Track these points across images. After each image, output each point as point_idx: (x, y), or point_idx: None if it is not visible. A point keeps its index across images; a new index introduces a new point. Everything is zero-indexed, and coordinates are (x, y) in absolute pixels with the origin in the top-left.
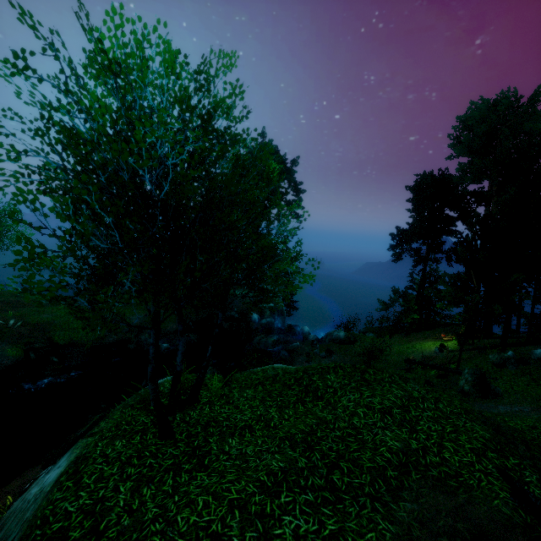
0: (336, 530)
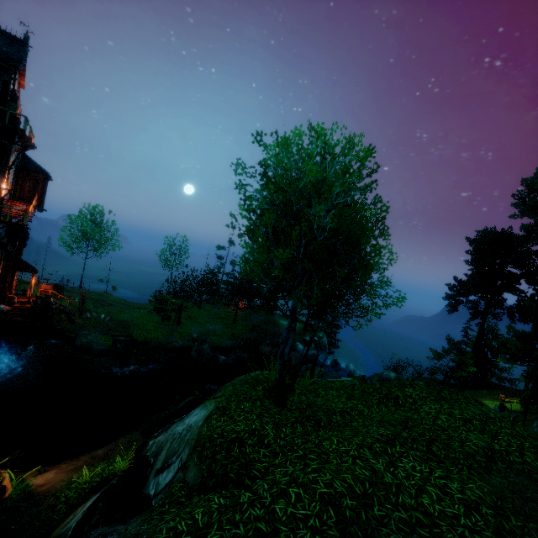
0: (443, 475)
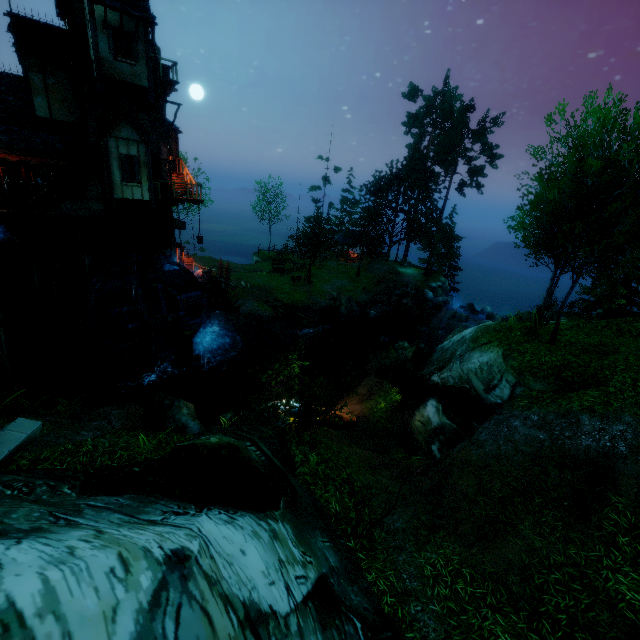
0: None
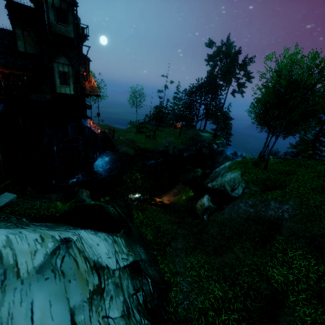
0: None
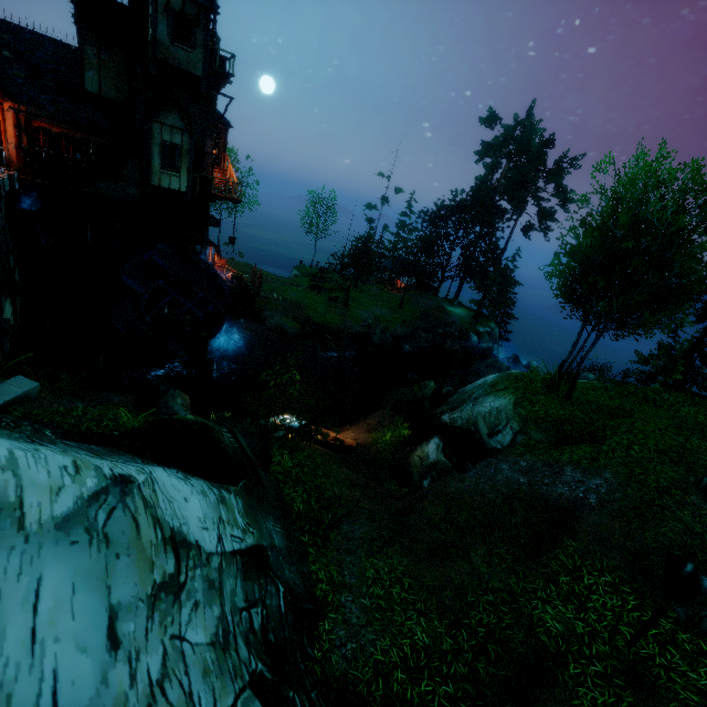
0: None
